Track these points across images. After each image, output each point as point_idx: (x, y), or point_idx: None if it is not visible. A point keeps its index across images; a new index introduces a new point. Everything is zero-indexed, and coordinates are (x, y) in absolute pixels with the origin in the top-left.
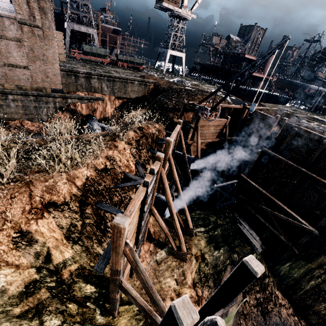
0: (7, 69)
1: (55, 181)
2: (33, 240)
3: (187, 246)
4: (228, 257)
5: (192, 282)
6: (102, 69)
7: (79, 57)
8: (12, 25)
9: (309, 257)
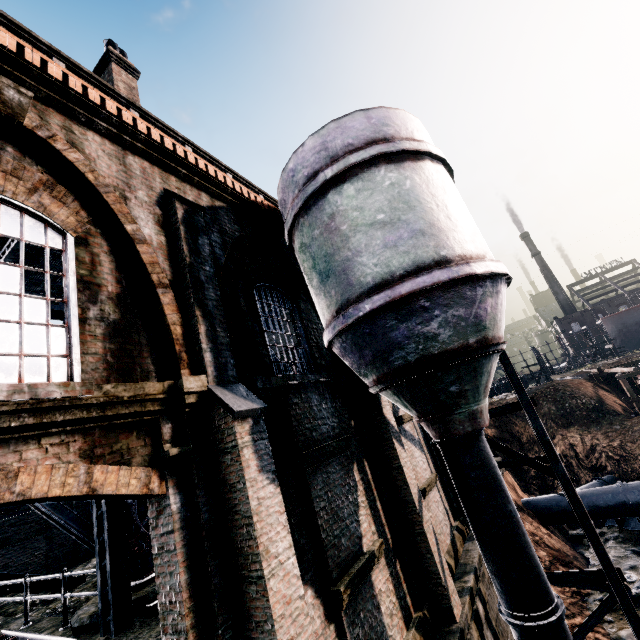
0: None
1: None
2: None
3: None
4: None
5: None
6: None
7: None
8: None
9: None
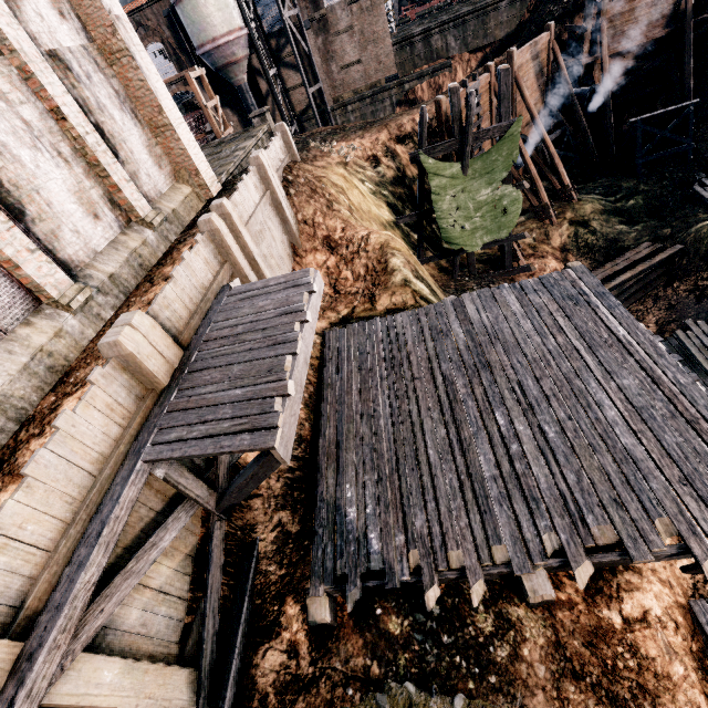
0: (344, 73)
1: (401, 121)
2: (393, 154)
3: (559, 211)
4: (650, 234)
5: (560, 247)
6: (447, 13)
7: (414, 16)
8: (343, 12)
9: None
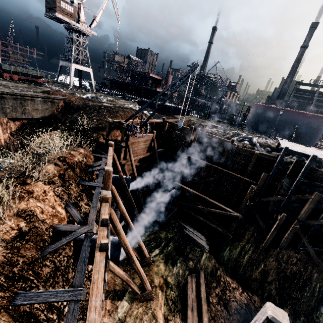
0: None
1: None
2: None
3: (148, 280)
4: (186, 268)
5: (163, 319)
6: None
7: None
8: None
9: (239, 237)
